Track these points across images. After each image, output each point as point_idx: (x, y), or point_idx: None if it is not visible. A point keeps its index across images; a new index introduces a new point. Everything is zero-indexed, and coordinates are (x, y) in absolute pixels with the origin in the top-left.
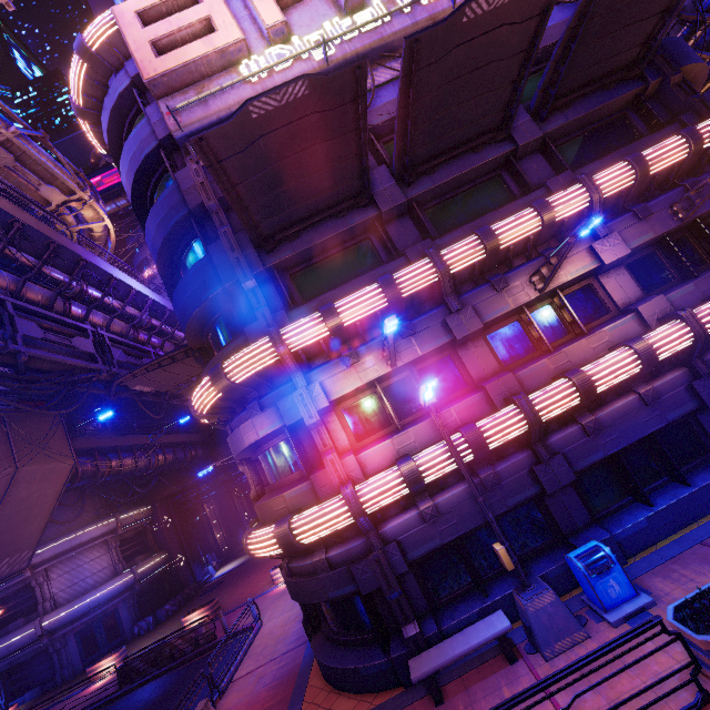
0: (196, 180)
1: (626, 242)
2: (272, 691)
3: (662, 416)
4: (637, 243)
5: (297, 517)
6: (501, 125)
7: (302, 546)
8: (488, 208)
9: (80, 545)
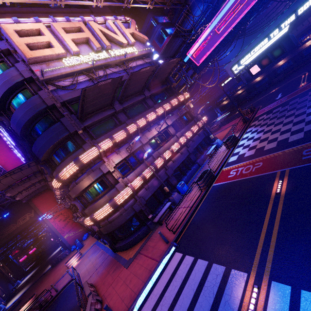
0: (49, 95)
1: (171, 120)
2: (107, 268)
3: (184, 156)
4: (173, 121)
5: (116, 197)
6: (142, 91)
7: (119, 205)
8: (141, 111)
9: None
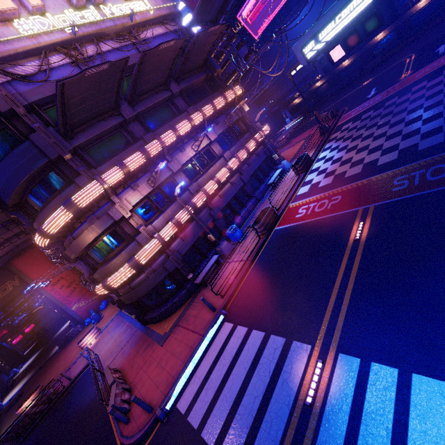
0: (0, 93)
1: (215, 133)
2: (136, 346)
3: (237, 188)
4: (218, 133)
5: (137, 254)
6: (165, 83)
7: (143, 265)
8: (167, 118)
9: None
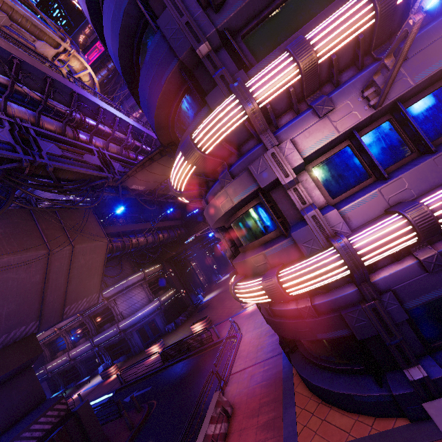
0: None
1: None
2: (264, 389)
3: None
4: None
5: (284, 272)
6: None
7: (291, 297)
8: None
9: (128, 287)
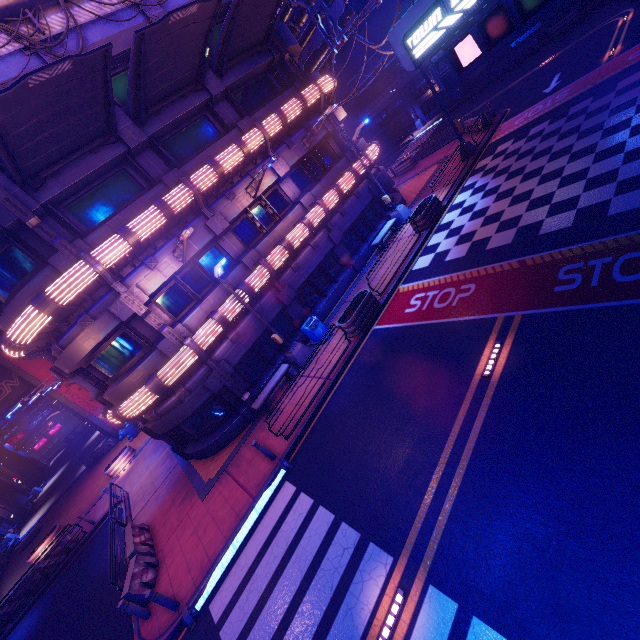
0: None
1: (287, 163)
2: (172, 491)
3: (322, 254)
4: (292, 163)
5: (160, 372)
6: (198, 79)
7: (170, 386)
8: (205, 140)
9: None
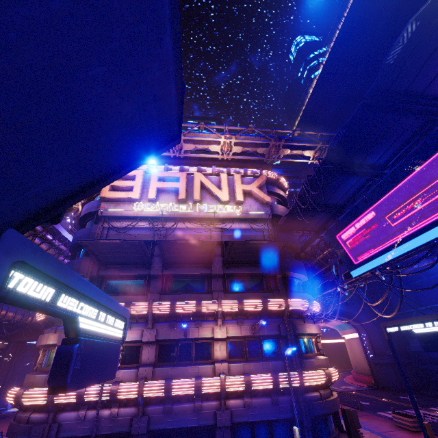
0: (98, 231)
1: (228, 332)
2: None
3: (198, 420)
4: (232, 335)
5: (30, 389)
6: (209, 263)
7: (22, 404)
8: (194, 290)
9: None
